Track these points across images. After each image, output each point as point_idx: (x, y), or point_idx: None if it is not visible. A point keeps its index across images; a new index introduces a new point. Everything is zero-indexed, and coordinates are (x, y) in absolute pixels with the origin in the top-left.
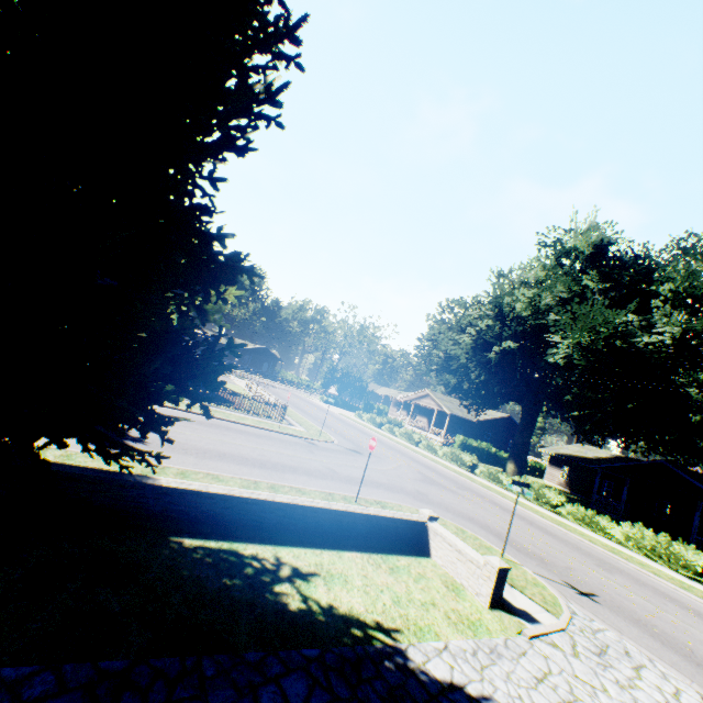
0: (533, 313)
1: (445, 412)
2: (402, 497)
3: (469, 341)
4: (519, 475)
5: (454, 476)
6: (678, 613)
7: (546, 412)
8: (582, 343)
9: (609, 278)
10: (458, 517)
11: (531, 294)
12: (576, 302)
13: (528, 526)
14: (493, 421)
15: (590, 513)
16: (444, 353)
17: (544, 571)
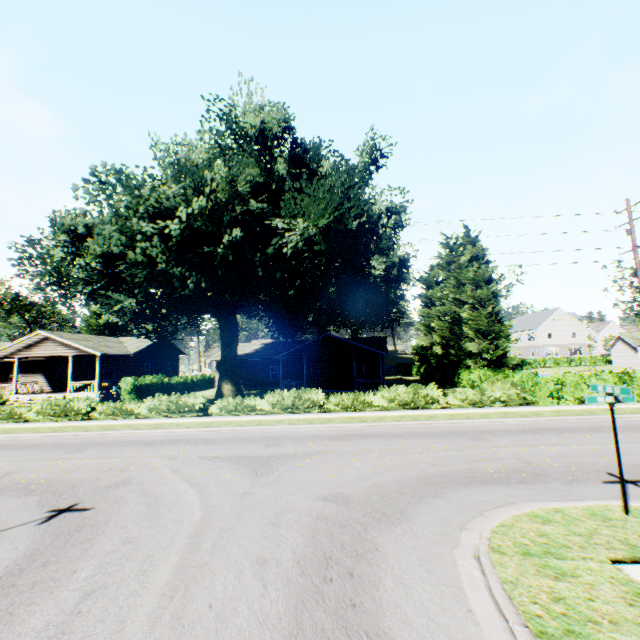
0: (230, 199)
1: (77, 356)
2: (400, 544)
3: (177, 231)
4: (238, 392)
5: (217, 432)
6: (553, 440)
7: (256, 315)
8: (328, 225)
9: (296, 165)
10: (445, 496)
11: (225, 174)
12: (263, 191)
13: (392, 441)
14: (150, 347)
15: (354, 396)
16: (102, 261)
17: (593, 487)
